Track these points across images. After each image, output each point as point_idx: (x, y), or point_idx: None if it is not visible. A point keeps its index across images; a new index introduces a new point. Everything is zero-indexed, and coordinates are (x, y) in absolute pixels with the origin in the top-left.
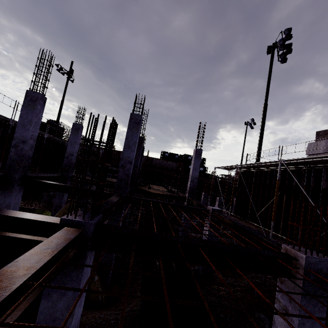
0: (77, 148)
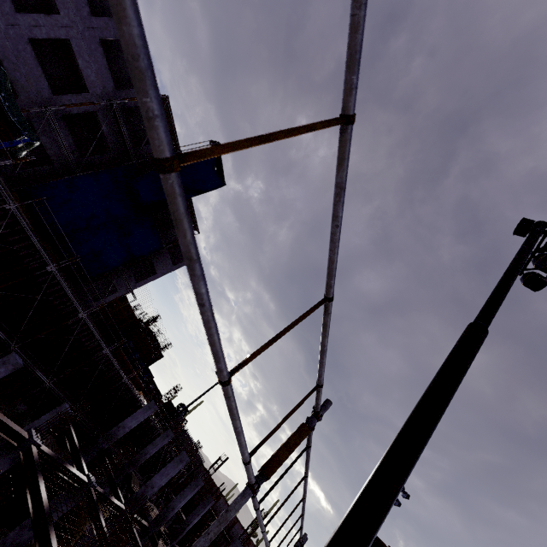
0: (154, 451)
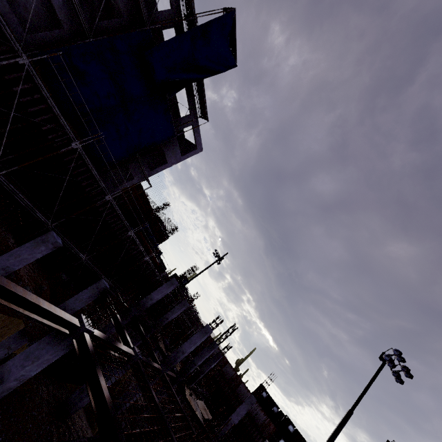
0: (173, 317)
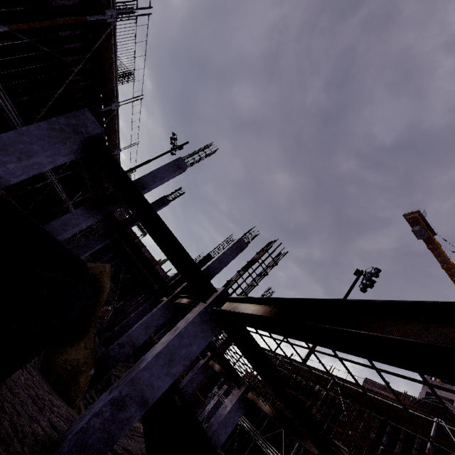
0: None
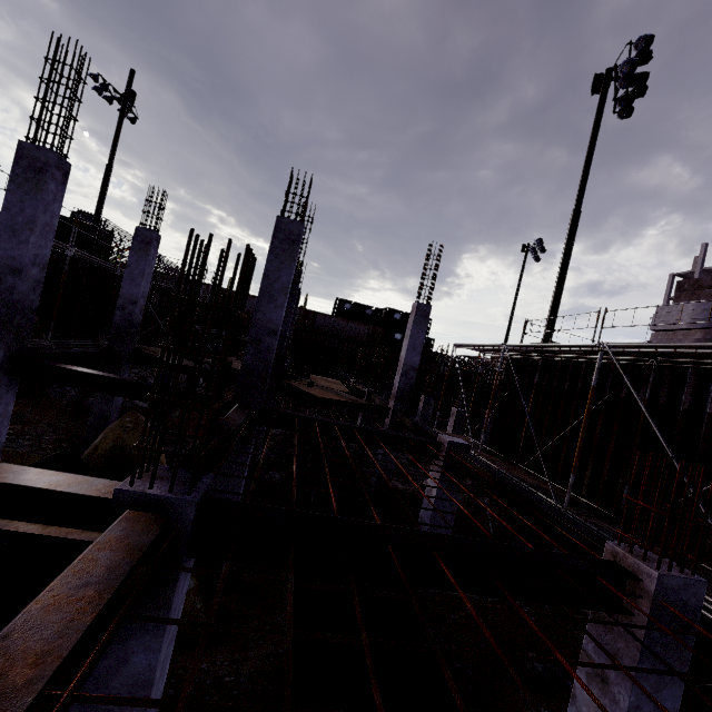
0: (145, 288)
